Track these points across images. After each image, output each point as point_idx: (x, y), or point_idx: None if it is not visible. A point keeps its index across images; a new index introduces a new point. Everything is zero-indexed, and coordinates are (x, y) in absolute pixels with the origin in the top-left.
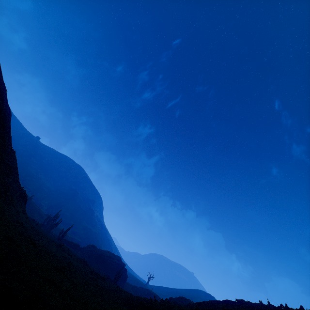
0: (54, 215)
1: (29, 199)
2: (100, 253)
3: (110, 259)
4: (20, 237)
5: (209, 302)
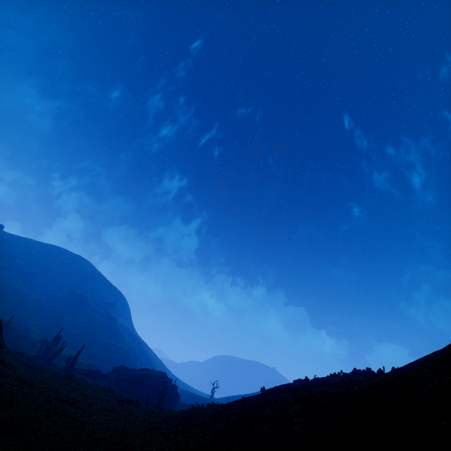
0: (54, 339)
1: (6, 325)
2: (133, 373)
3: (149, 379)
4: (3, 377)
5: None
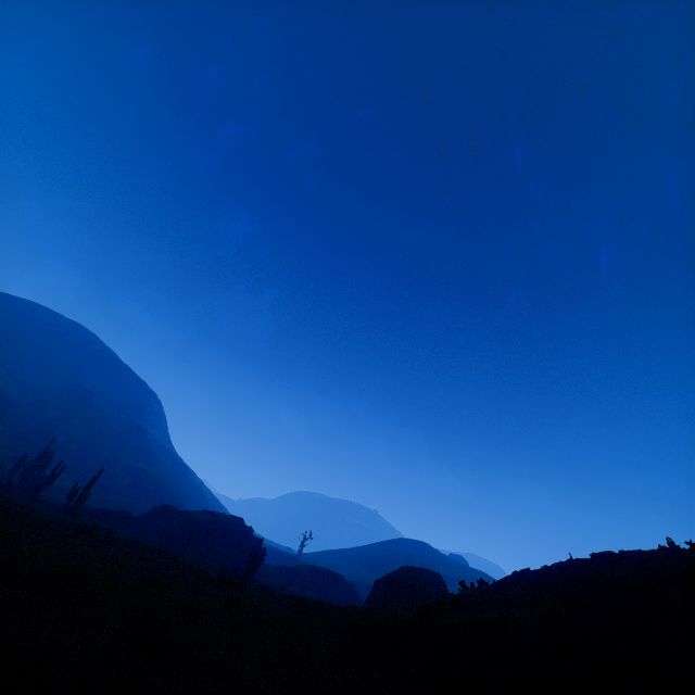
0: (39, 456)
1: None
2: (191, 519)
3: (218, 528)
4: None
5: (535, 575)
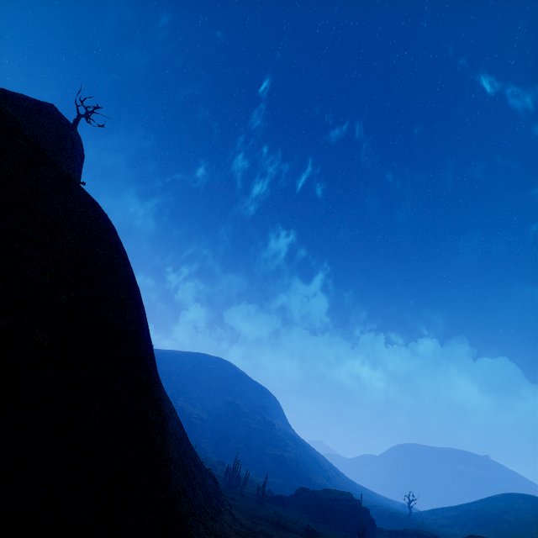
0: (234, 464)
1: None
2: (319, 498)
3: (337, 504)
4: None
5: None
